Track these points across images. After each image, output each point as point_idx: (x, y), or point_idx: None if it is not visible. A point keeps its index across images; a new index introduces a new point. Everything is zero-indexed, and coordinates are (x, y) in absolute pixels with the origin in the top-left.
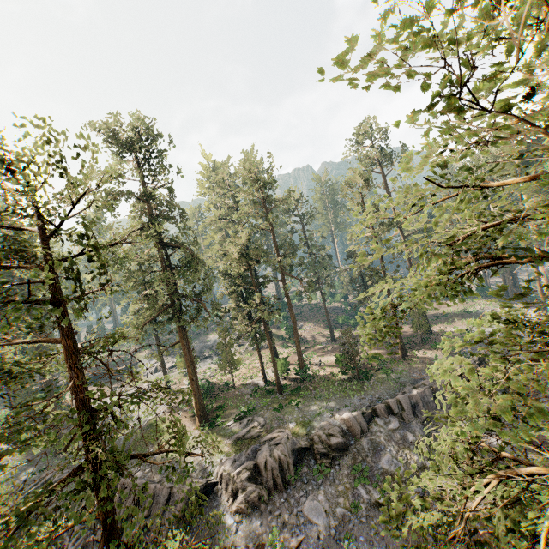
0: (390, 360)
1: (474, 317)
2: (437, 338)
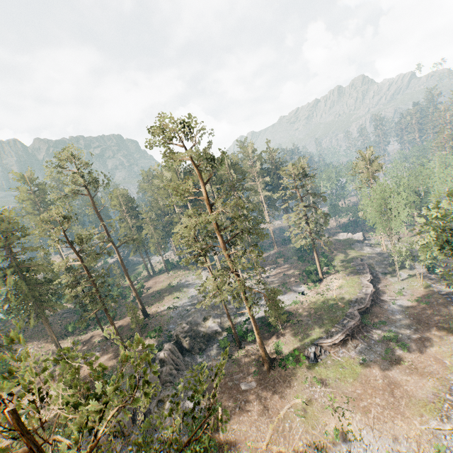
0: (116, 366)
1: (176, 291)
2: (153, 322)
